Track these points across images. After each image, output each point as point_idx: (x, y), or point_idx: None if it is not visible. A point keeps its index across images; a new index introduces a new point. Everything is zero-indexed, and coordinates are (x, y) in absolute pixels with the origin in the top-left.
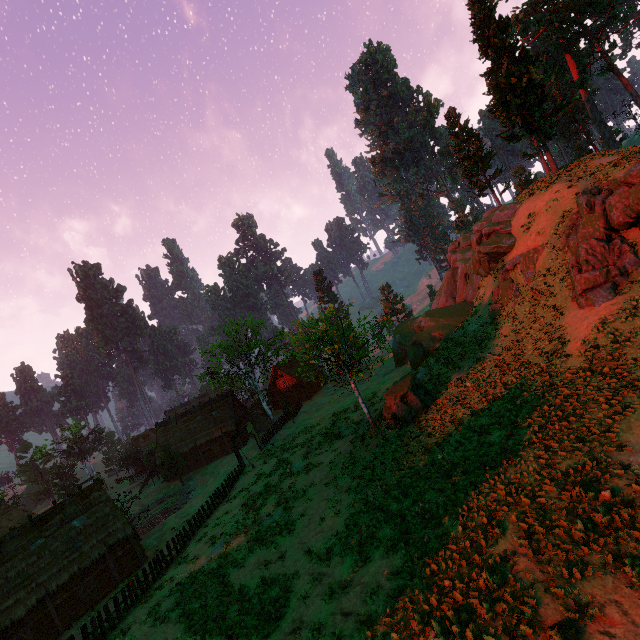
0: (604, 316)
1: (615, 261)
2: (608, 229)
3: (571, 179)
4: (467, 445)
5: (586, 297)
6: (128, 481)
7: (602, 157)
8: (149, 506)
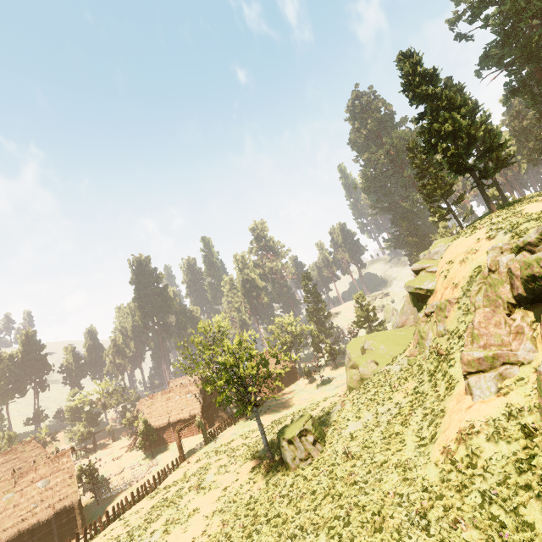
0: (473, 419)
1: (511, 342)
2: (510, 298)
3: (492, 227)
4: (297, 539)
5: (467, 383)
6: (128, 437)
7: (539, 201)
8: (124, 470)
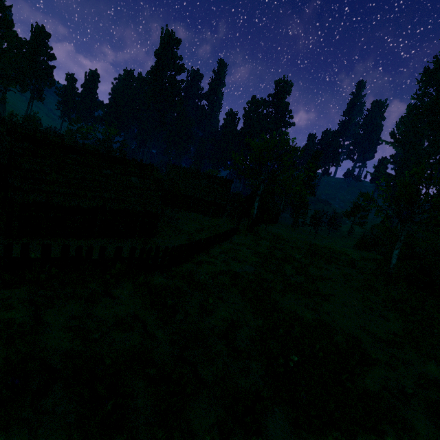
0: None
1: None
2: None
3: None
4: None
5: None
6: None
7: None
8: None
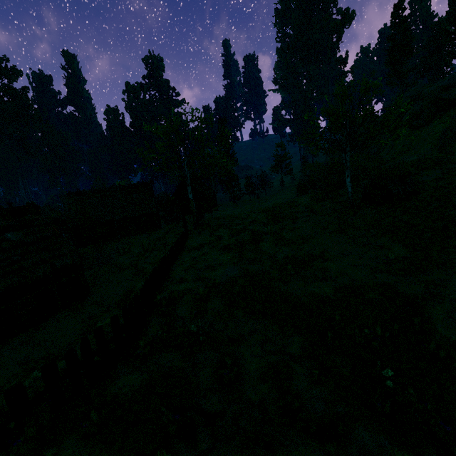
0: None
1: None
2: None
3: None
4: None
5: None
6: None
7: None
8: None
